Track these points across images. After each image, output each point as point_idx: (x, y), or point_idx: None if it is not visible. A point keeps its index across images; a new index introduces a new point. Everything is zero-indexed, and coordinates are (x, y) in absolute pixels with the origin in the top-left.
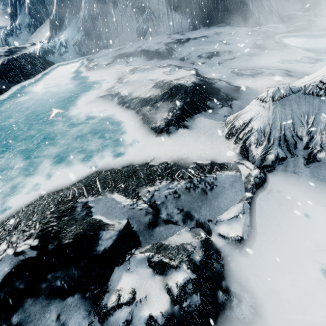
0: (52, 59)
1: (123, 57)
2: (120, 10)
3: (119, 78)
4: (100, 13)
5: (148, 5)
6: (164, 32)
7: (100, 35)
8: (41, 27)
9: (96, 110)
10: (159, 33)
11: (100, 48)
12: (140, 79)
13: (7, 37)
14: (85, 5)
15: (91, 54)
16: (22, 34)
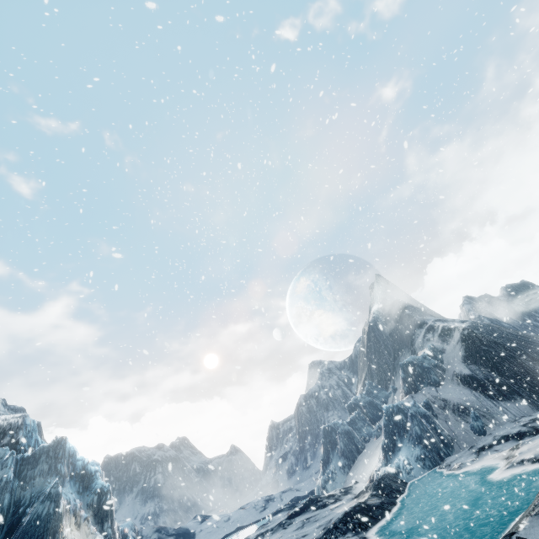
0: (402, 479)
1: (485, 449)
2: (443, 419)
3: (505, 458)
4: (427, 426)
5: (470, 405)
6: (505, 422)
7: (436, 444)
8: (355, 464)
9: (515, 474)
10: (500, 424)
11: (442, 457)
12: (532, 446)
13: (326, 484)
14: (413, 423)
15: (436, 465)
16: (337, 477)
